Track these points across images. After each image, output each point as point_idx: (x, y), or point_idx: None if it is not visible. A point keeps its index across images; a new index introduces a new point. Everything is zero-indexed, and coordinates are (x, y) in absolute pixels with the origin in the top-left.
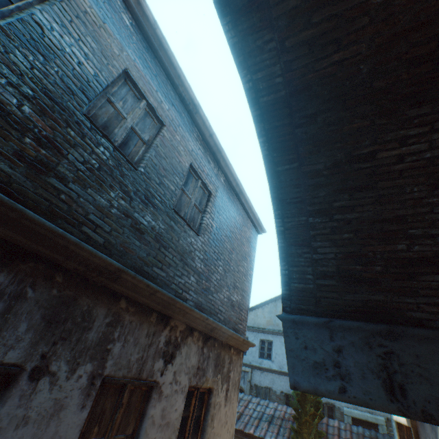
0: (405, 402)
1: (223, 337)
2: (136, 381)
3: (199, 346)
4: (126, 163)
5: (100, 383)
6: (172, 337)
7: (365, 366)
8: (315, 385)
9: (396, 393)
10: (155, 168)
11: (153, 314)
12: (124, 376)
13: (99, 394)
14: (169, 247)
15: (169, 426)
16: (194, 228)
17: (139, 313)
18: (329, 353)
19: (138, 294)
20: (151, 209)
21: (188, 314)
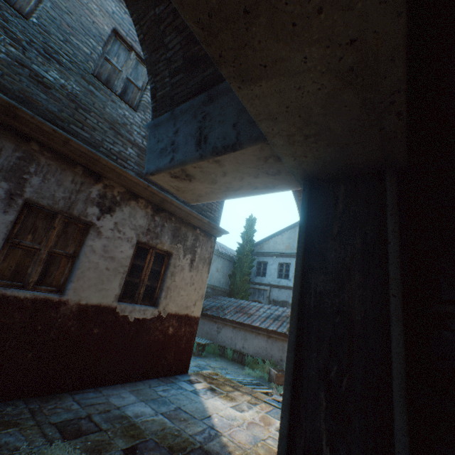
0: (205, 148)
1: (181, 214)
2: (66, 214)
3: (148, 212)
4: (9, 8)
5: (22, 201)
6: (108, 194)
7: (189, 135)
8: (158, 165)
9: (201, 144)
10: (55, 22)
11: (79, 167)
12: (51, 207)
13: (28, 214)
14: (90, 111)
15: (114, 261)
16: (132, 104)
17: (59, 161)
18: (170, 138)
19: (49, 140)
20: (57, 67)
21: (124, 177)
